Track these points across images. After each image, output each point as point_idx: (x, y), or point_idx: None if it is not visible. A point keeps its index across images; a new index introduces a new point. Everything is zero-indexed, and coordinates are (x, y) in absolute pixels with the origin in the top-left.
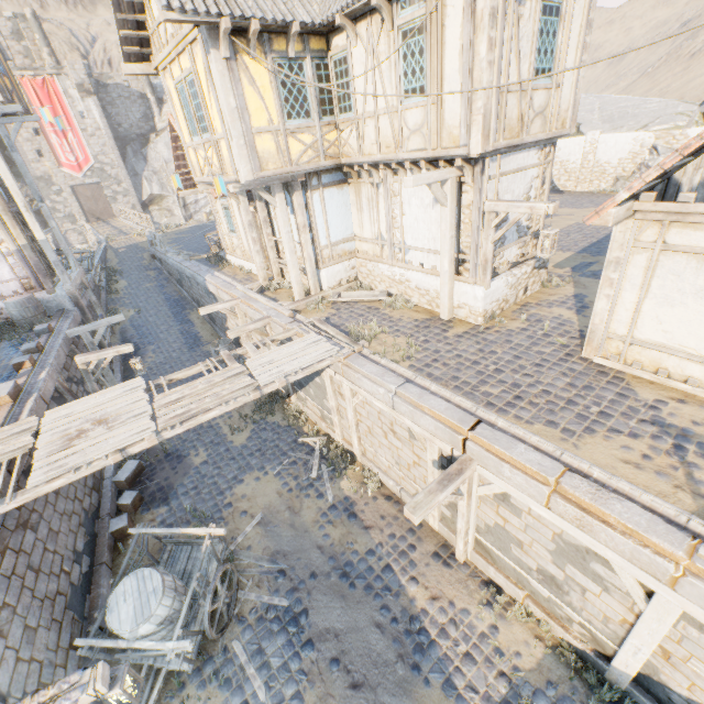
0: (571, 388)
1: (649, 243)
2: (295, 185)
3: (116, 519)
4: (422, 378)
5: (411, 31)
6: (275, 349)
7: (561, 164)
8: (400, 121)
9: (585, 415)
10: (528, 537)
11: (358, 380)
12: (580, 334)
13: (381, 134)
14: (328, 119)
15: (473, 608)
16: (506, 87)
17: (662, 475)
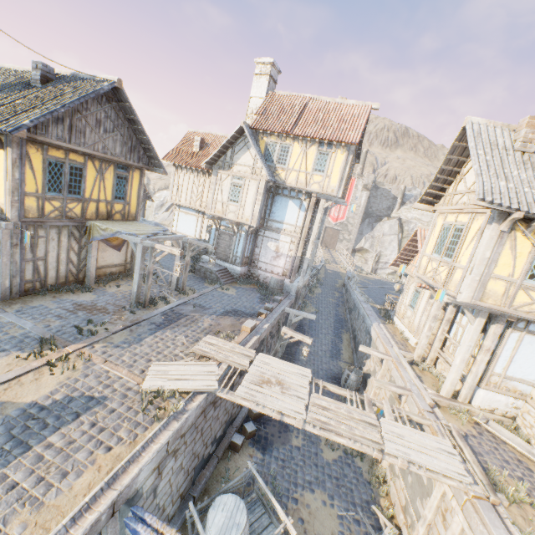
0: None
1: None
2: (500, 318)
3: (238, 434)
4: None
5: None
6: (408, 427)
7: None
8: None
9: None
10: None
11: (479, 532)
12: None
13: None
14: None
15: None
16: None
17: None
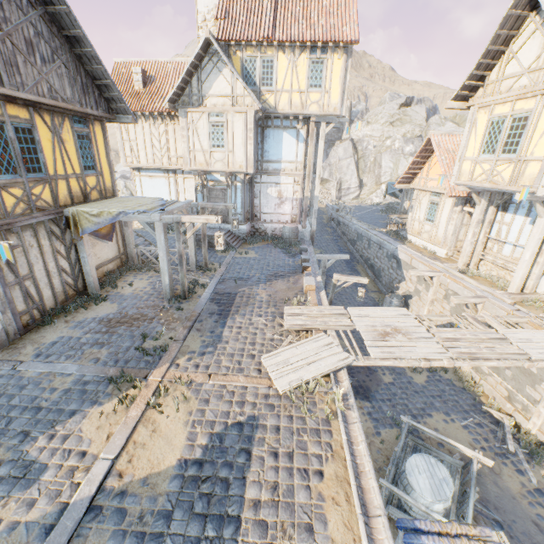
0: None
1: None
2: None
3: None
4: None
5: None
6: (525, 330)
7: None
8: None
9: None
10: None
11: None
12: None
13: None
14: None
15: None
16: None
17: None
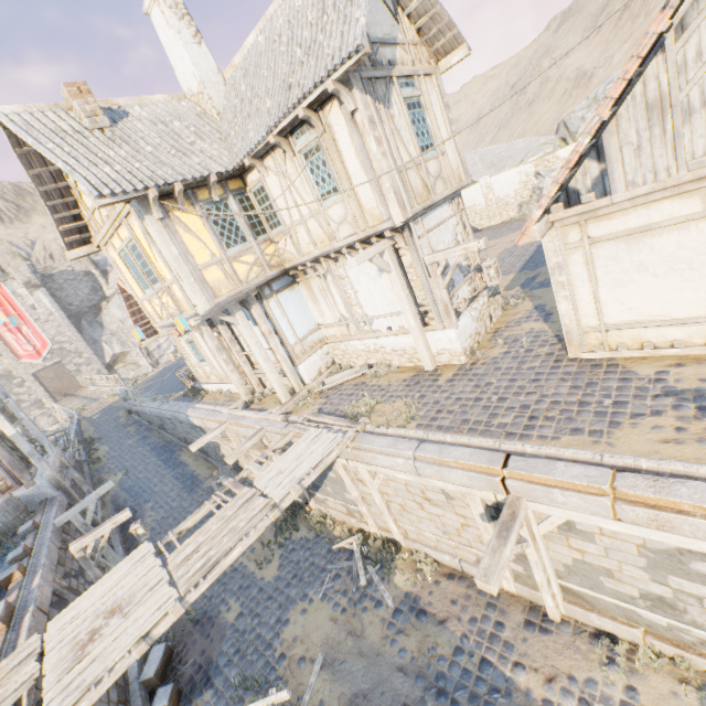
0: (576, 390)
1: (577, 242)
2: (250, 300)
3: None
4: (435, 433)
5: (310, 151)
6: (279, 458)
7: (470, 209)
8: (326, 219)
9: (602, 410)
10: (613, 561)
11: (372, 458)
12: (557, 339)
13: (313, 234)
14: (262, 237)
15: (597, 674)
16: (403, 167)
17: (705, 441)
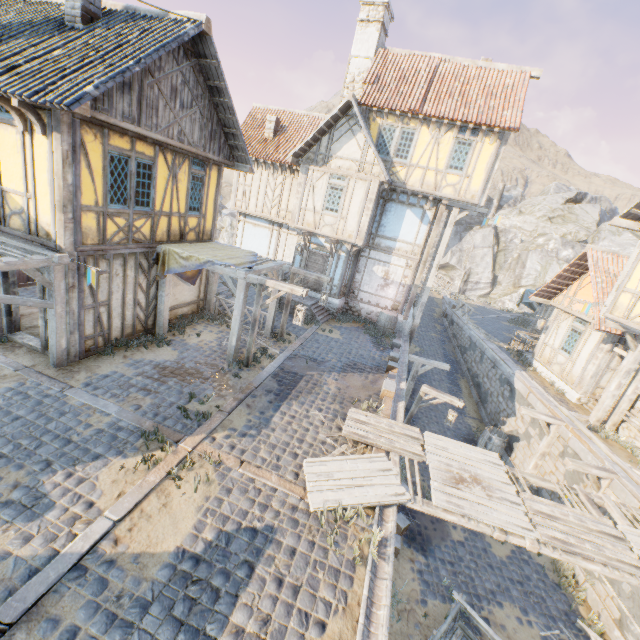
0: None
1: None
2: None
3: None
4: None
5: None
6: None
7: None
8: None
9: None
10: None
11: None
12: None
13: None
14: None
15: None
16: None
17: None
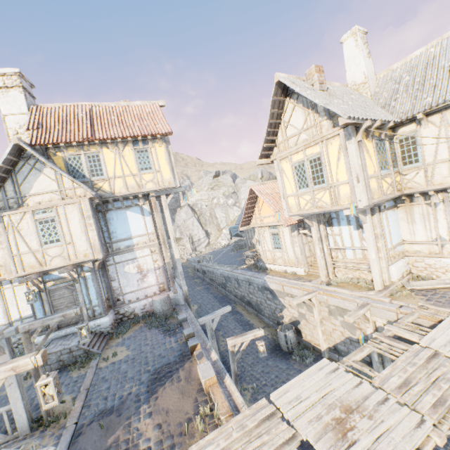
0: None
1: None
2: (375, 209)
3: None
4: None
5: None
6: (434, 330)
7: None
8: None
9: None
10: None
11: None
12: None
13: None
14: (395, 169)
15: None
16: None
17: None
